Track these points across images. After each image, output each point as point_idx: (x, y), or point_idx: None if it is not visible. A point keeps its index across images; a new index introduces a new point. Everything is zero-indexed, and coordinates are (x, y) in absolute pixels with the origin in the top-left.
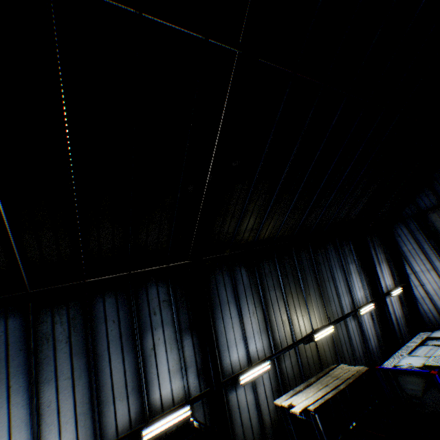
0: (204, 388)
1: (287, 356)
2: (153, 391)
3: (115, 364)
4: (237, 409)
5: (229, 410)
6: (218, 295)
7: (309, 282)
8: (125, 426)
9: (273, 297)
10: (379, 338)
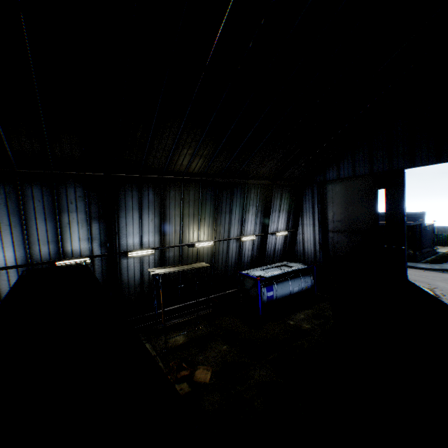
0: (104, 253)
1: (172, 251)
2: (67, 246)
3: (40, 225)
4: (126, 269)
5: (120, 268)
6: (125, 203)
7: (207, 210)
8: (47, 258)
9: (172, 213)
10: (253, 258)
